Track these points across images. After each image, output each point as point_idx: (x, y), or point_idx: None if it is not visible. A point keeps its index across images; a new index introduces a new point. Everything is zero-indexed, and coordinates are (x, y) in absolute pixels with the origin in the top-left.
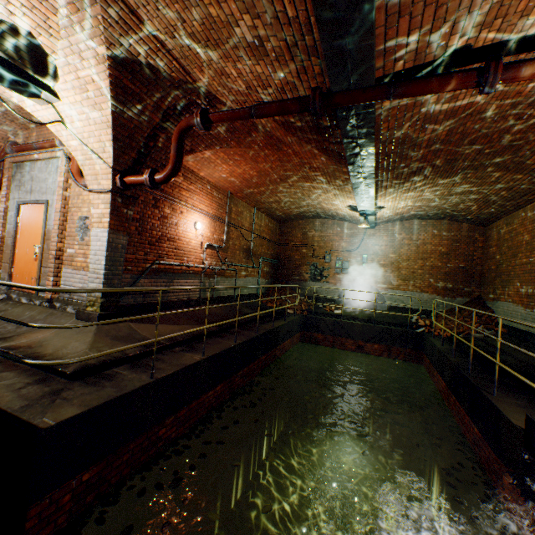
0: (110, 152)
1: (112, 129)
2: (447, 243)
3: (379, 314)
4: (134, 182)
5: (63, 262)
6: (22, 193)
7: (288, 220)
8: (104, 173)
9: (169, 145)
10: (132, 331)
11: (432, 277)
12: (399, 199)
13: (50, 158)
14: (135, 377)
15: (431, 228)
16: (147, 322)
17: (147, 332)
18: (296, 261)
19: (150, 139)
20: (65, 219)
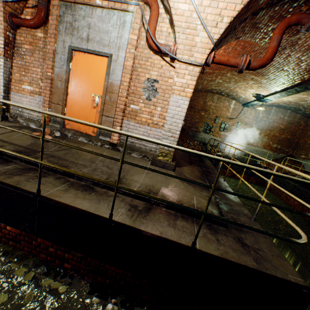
0: (222, 28)
1: (244, 5)
2: (285, 124)
3: (240, 157)
4: (222, 62)
5: (124, 114)
6: (75, 38)
7: (198, 91)
8: (202, 47)
9: (239, 30)
10: (183, 175)
11: (271, 141)
12: (292, 97)
13: (116, 9)
14: (245, 220)
15: (280, 114)
16: (178, 166)
17: (186, 174)
18: (196, 119)
19: (241, 22)
20: (131, 77)
